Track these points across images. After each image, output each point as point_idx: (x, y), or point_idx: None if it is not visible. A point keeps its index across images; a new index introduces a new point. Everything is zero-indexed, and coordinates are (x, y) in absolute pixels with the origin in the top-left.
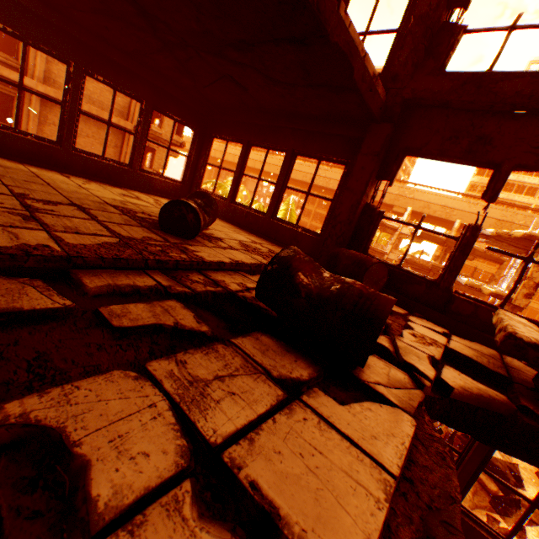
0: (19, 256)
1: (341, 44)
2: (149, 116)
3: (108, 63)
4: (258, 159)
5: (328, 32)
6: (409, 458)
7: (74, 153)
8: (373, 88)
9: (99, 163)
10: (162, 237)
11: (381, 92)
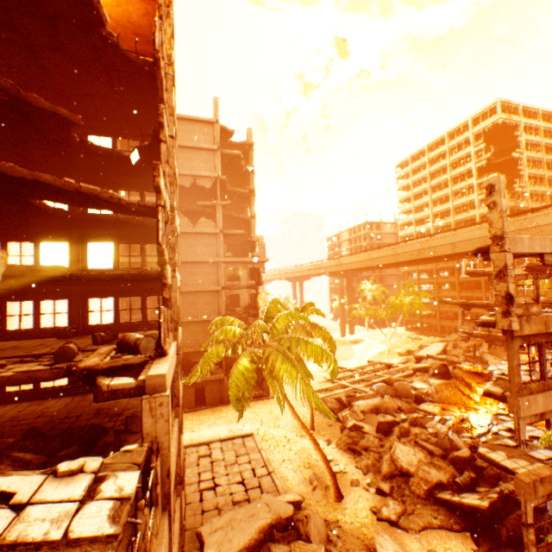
0: (36, 354)
1: (114, 277)
2: (145, 299)
3: (125, 290)
4: (368, 258)
5: (105, 279)
6: (40, 371)
7: (119, 324)
8: (144, 274)
9: (129, 325)
10: (88, 346)
11: (152, 271)
